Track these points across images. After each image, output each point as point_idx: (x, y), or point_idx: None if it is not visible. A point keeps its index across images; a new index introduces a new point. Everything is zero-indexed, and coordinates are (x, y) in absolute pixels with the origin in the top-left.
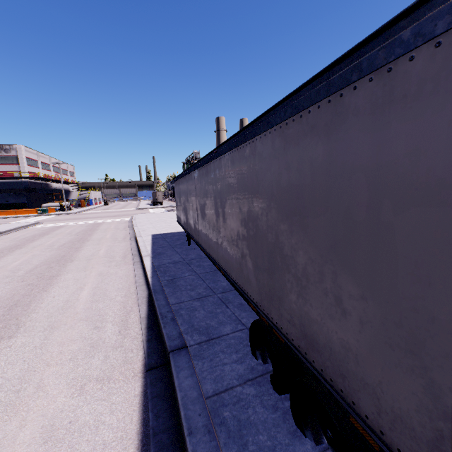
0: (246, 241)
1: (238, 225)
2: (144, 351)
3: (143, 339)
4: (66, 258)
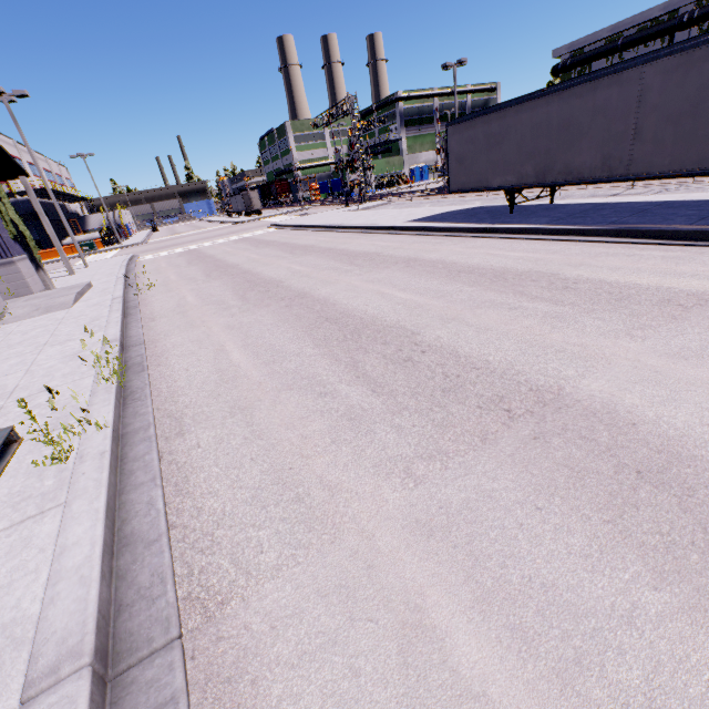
0: None
1: None
2: None
3: None
4: (354, 254)
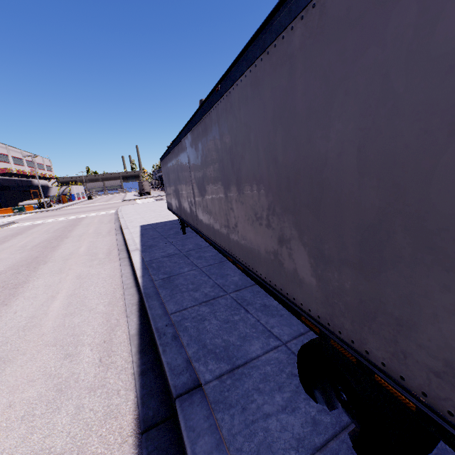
0: (292, 216)
1: (270, 192)
2: (136, 393)
3: (133, 371)
4: (38, 259)
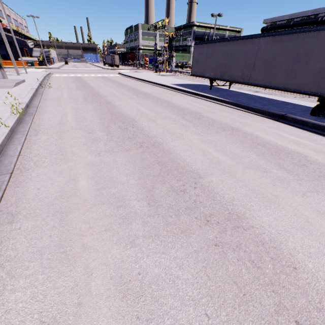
0: None
1: None
2: (266, 117)
3: (259, 115)
4: (141, 92)
